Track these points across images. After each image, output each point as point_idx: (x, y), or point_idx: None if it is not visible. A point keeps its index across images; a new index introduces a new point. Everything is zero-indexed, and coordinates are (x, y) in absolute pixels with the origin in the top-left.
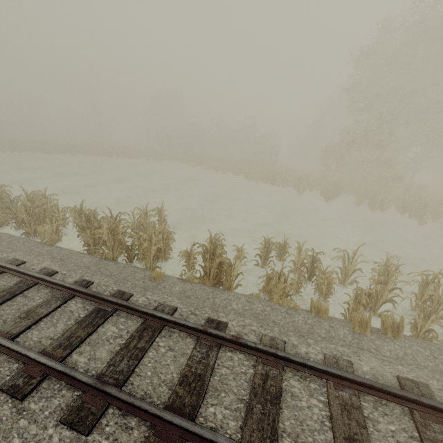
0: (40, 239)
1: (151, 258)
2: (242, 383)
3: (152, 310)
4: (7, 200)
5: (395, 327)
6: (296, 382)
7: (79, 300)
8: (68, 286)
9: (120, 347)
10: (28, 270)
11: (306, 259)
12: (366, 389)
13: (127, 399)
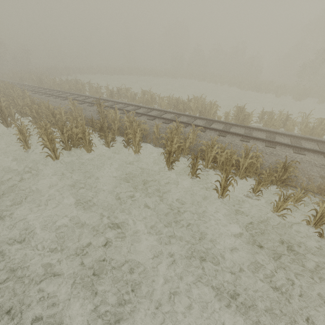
0: (162, 108)
1: (212, 115)
2: (262, 136)
3: (227, 122)
4: (133, 94)
5: (320, 134)
6: (280, 138)
7: (198, 120)
8: (194, 116)
9: (222, 128)
10: (177, 112)
11: (283, 117)
12: (303, 139)
13: (233, 132)
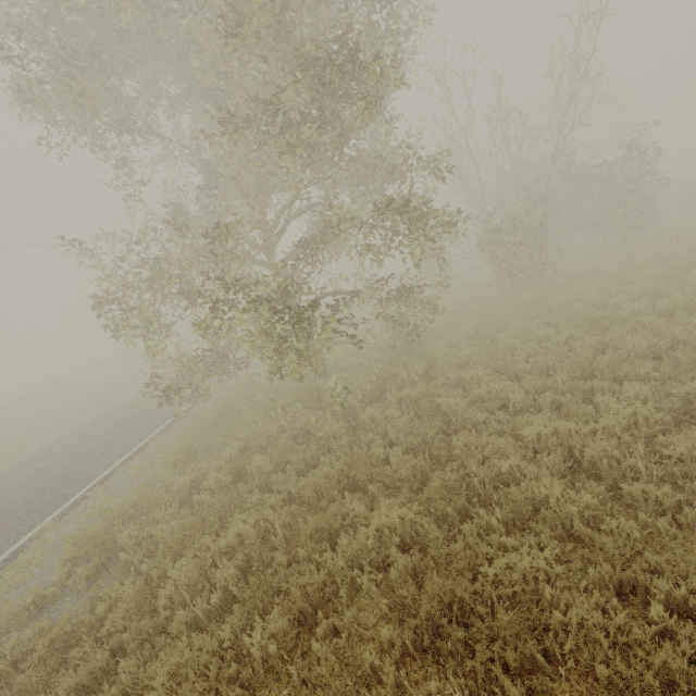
0: None
1: None
2: None
3: None
4: None
5: None
6: None
7: None
8: None
9: None
10: None
11: None
12: None
13: None
